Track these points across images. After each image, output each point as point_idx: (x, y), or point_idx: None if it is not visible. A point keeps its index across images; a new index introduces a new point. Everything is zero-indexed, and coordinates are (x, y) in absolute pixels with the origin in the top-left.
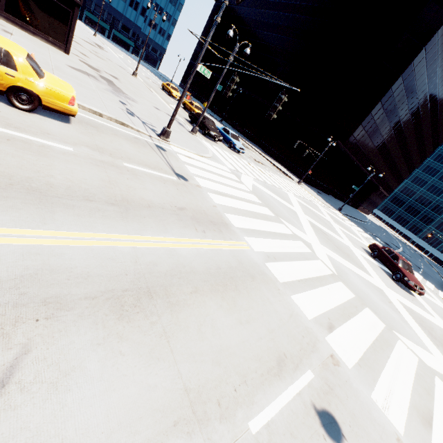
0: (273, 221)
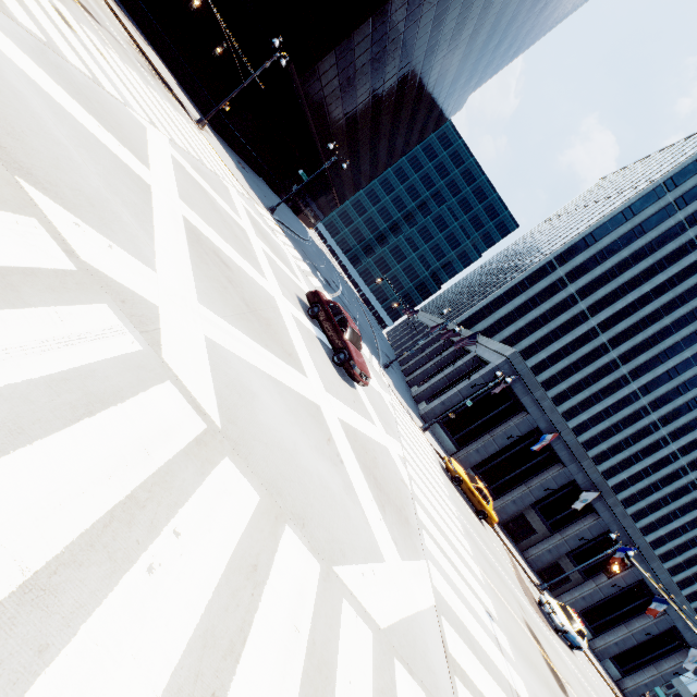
0: None
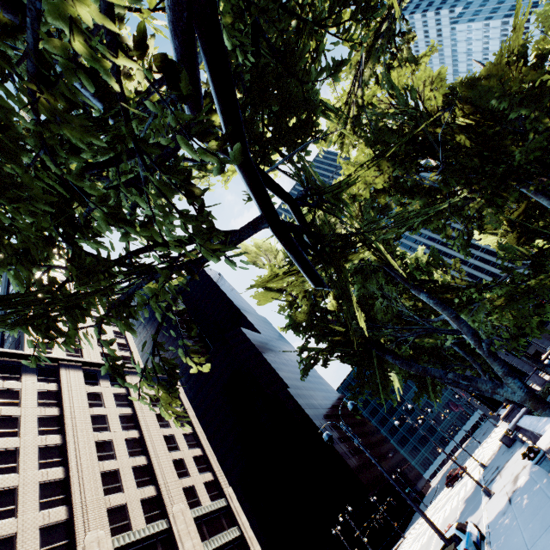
0: None
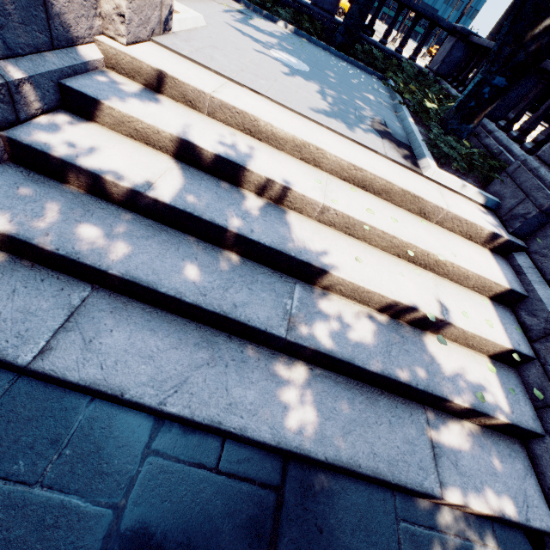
0: None
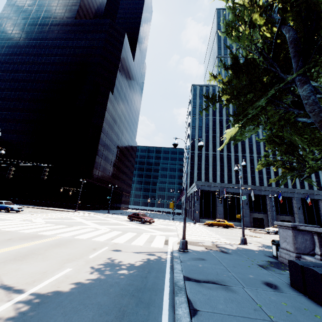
0: (69, 227)
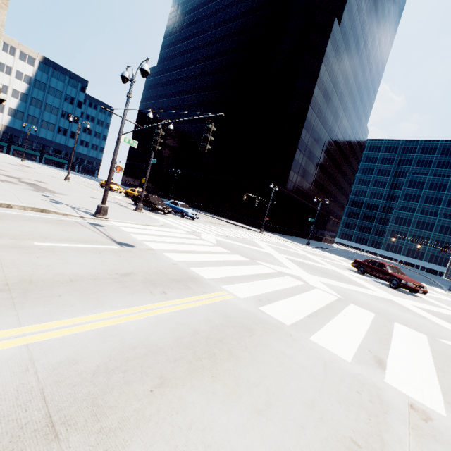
0: (250, 264)
